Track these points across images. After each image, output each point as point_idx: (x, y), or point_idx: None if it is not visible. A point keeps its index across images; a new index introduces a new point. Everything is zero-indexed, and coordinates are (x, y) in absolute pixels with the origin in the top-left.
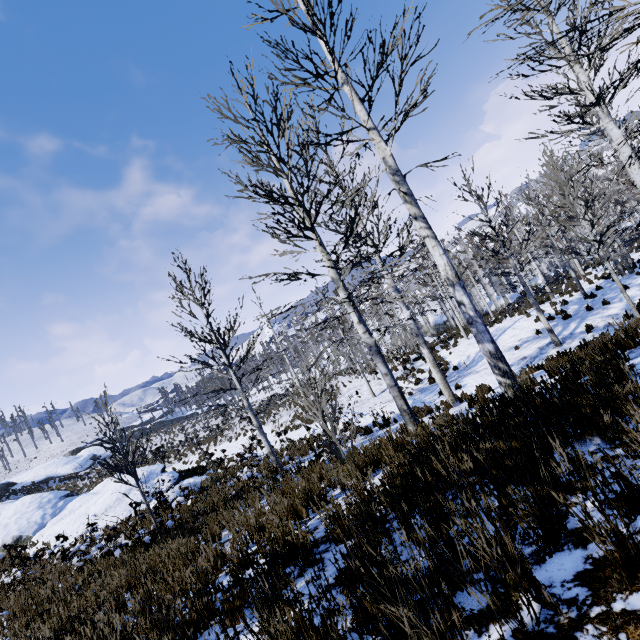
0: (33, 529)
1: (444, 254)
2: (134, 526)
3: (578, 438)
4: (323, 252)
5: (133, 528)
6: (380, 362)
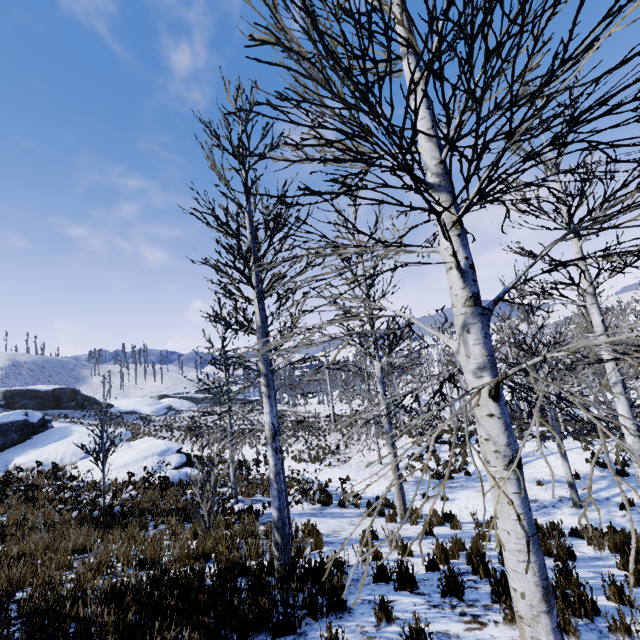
0: (81, 455)
1: (269, 413)
2: (94, 498)
3: None
4: None
5: (93, 500)
6: None
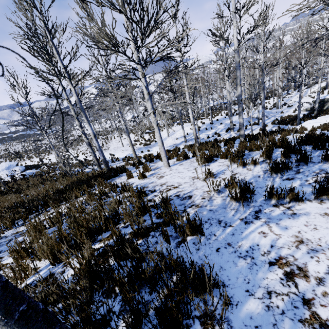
0: None
1: (91, 129)
2: None
3: (89, 186)
4: (69, 104)
5: None
6: (90, 148)
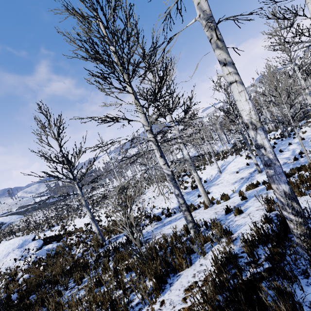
0: None
1: (249, 99)
2: None
3: None
4: (137, 104)
5: None
6: (174, 186)
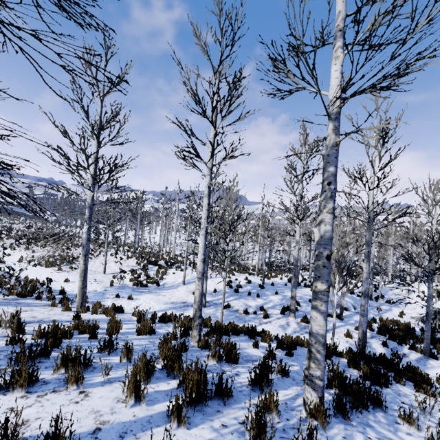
0: None
1: None
2: None
3: None
4: None
5: None
6: None
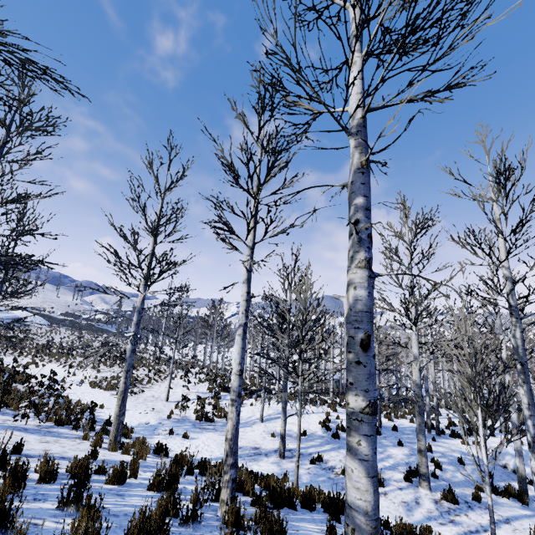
0: None
1: None
2: None
3: None
4: None
5: None
6: None
